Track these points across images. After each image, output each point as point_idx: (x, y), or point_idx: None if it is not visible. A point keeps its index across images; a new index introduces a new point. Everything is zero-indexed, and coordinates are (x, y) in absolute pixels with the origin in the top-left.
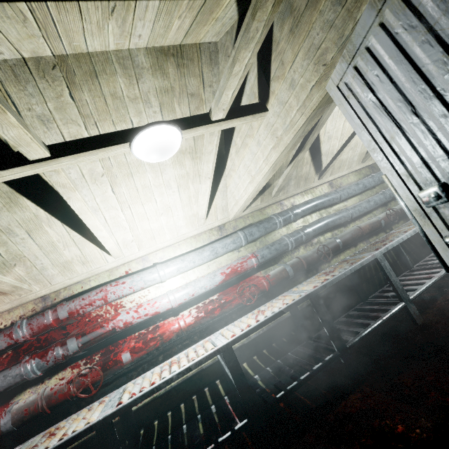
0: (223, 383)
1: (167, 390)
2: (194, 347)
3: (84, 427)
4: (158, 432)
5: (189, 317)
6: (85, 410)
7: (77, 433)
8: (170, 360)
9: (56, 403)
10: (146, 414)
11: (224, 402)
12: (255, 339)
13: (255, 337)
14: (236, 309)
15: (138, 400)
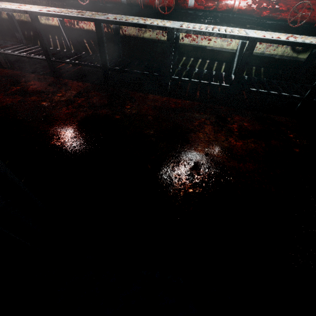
0: (226, 67)
1: (198, 46)
2: (231, 29)
3: (163, 25)
4: (183, 63)
5: (245, 1)
6: (160, 20)
7: (159, 25)
8: (212, 26)
9: (147, 4)
10: (182, 50)
11: (221, 74)
12: (264, 57)
13: (266, 56)
14: (276, 24)
15: (191, 32)
